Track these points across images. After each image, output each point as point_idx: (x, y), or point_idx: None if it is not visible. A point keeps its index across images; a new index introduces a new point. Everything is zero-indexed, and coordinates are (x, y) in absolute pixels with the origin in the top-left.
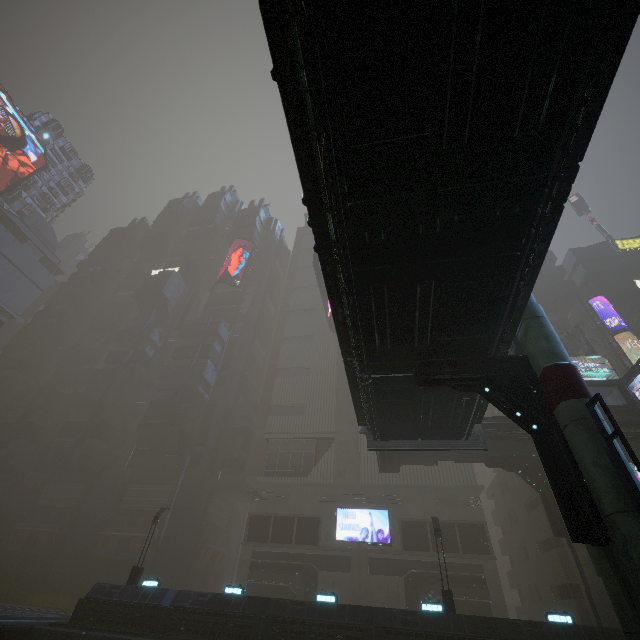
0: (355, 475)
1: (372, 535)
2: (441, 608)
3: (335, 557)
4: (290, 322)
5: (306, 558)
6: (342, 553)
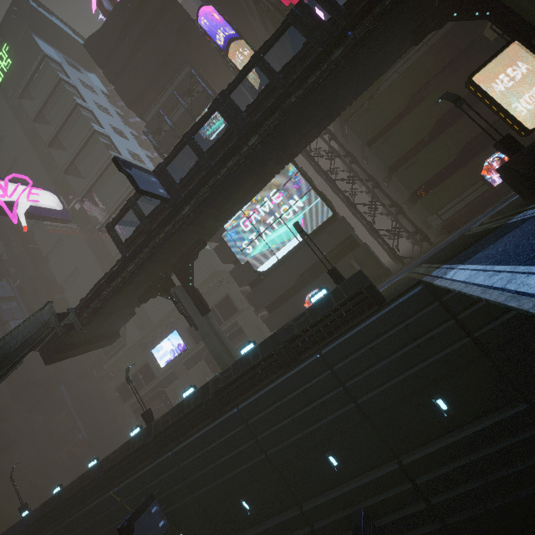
0: (149, 322)
1: (176, 351)
2: (139, 429)
3: (168, 376)
4: (39, 239)
5: (155, 388)
6: (169, 372)
